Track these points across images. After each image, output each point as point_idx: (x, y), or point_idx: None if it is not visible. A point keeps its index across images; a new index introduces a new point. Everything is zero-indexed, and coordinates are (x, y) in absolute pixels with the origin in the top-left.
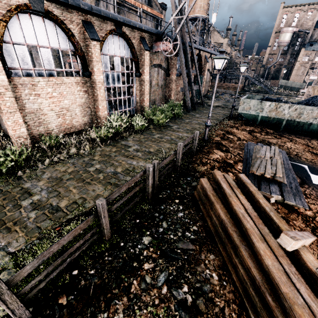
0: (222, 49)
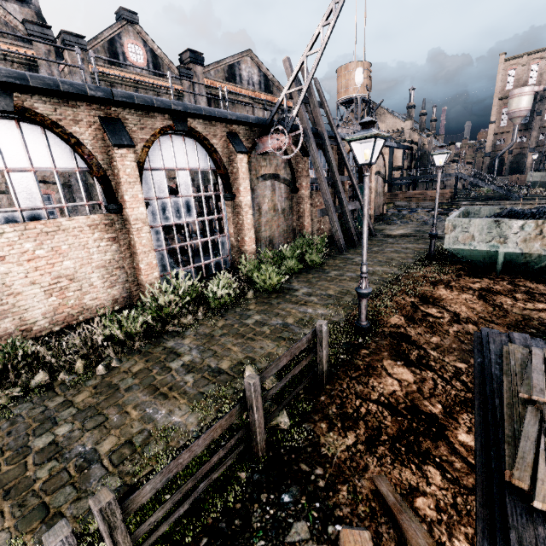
0: (367, 118)
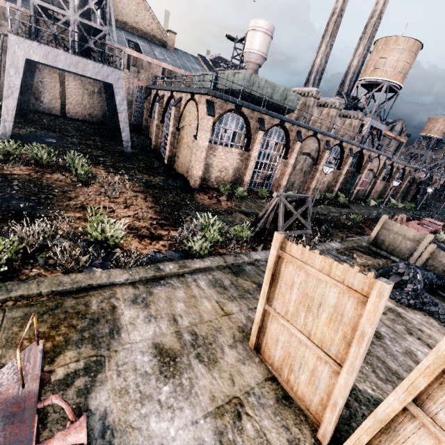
0: None
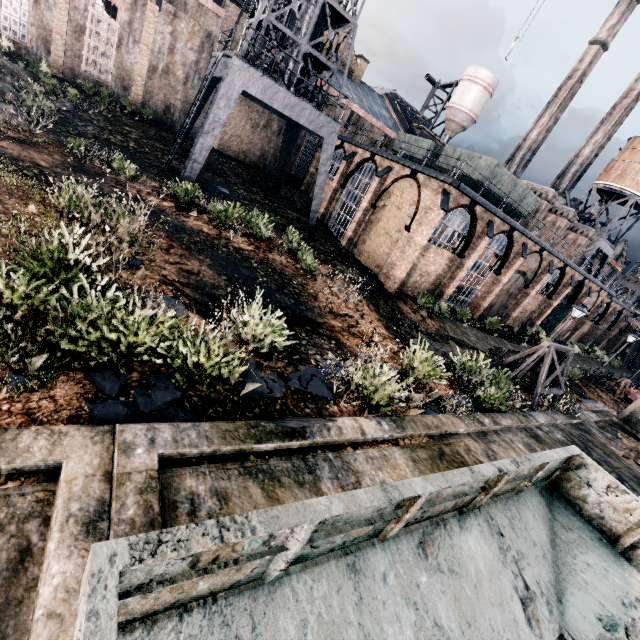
0: None
